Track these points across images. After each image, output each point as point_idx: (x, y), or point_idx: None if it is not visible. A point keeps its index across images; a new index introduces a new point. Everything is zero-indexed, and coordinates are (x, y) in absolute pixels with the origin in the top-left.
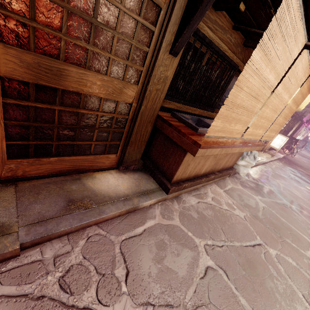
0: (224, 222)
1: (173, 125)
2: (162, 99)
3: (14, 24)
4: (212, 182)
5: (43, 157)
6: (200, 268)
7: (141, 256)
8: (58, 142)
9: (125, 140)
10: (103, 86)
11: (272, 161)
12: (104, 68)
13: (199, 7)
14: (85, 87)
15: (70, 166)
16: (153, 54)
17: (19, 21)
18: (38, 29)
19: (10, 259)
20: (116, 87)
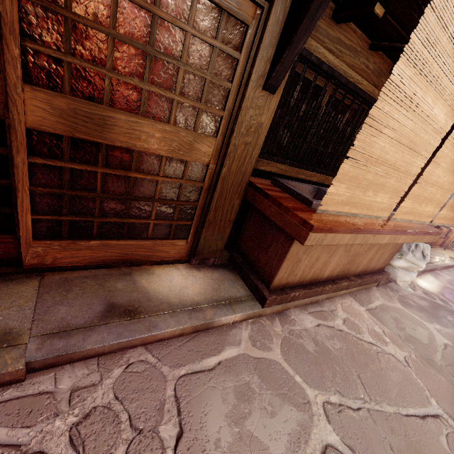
0: (365, 365)
1: (271, 195)
2: (256, 157)
3: (45, 60)
4: (346, 294)
5: (81, 239)
6: (312, 445)
7: (208, 407)
8: (102, 219)
9: (199, 219)
10: (165, 139)
11: None
12: (166, 114)
13: (304, 15)
14: (139, 142)
15: (119, 254)
16: (238, 91)
17: (51, 56)
18: (75, 65)
19: (11, 384)
20: (184, 141)
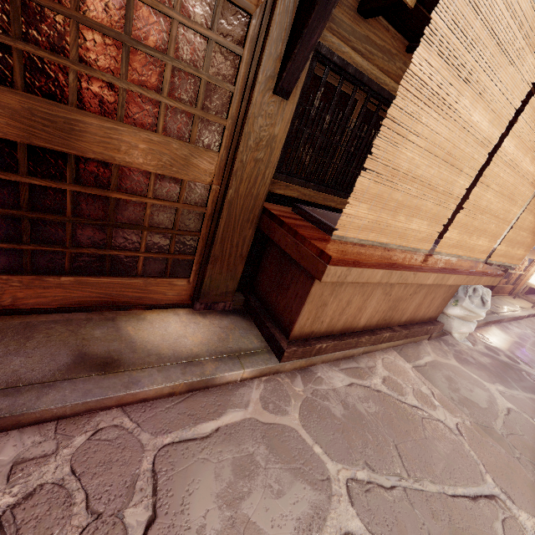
0: (406, 433)
1: (286, 223)
2: (270, 177)
3: None
4: (389, 348)
5: (49, 274)
6: (327, 533)
7: (194, 485)
8: (75, 250)
9: (203, 253)
10: (152, 152)
11: None
12: (152, 120)
13: (316, 1)
14: (119, 154)
15: (100, 295)
16: (243, 95)
17: None
18: (29, 54)
19: None
20: (177, 155)
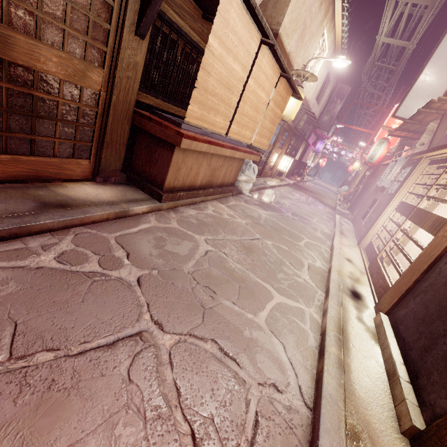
0: (226, 226)
1: (154, 119)
2: (137, 90)
3: None
4: (213, 199)
5: None
6: (201, 251)
7: (140, 245)
8: (10, 134)
9: (98, 141)
10: (61, 64)
11: (281, 186)
12: (59, 41)
13: None
14: (39, 63)
15: (30, 170)
16: (116, 33)
17: None
18: None
19: None
20: (77, 69)
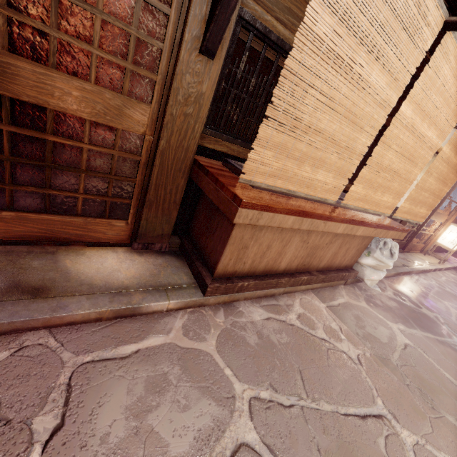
0: (311, 361)
1: (210, 172)
2: (200, 132)
3: None
4: (308, 290)
5: None
6: (223, 443)
7: (106, 398)
8: (15, 187)
9: (139, 198)
10: (86, 100)
11: (441, 269)
12: (84, 70)
13: None
14: (53, 99)
15: (42, 230)
16: (171, 53)
17: None
18: None
19: None
20: (110, 105)
